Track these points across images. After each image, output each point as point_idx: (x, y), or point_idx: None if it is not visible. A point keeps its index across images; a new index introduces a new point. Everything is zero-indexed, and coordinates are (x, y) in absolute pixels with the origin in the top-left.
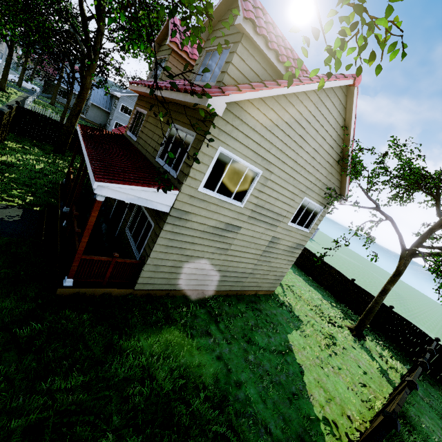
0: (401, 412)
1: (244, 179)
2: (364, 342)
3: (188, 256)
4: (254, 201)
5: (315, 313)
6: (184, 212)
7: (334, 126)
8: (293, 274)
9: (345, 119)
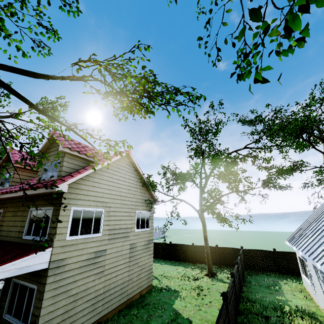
0: (247, 299)
1: (95, 218)
2: (217, 277)
3: (75, 295)
4: (107, 228)
5: (184, 280)
6: (60, 260)
7: (131, 171)
8: (161, 266)
9: (134, 167)
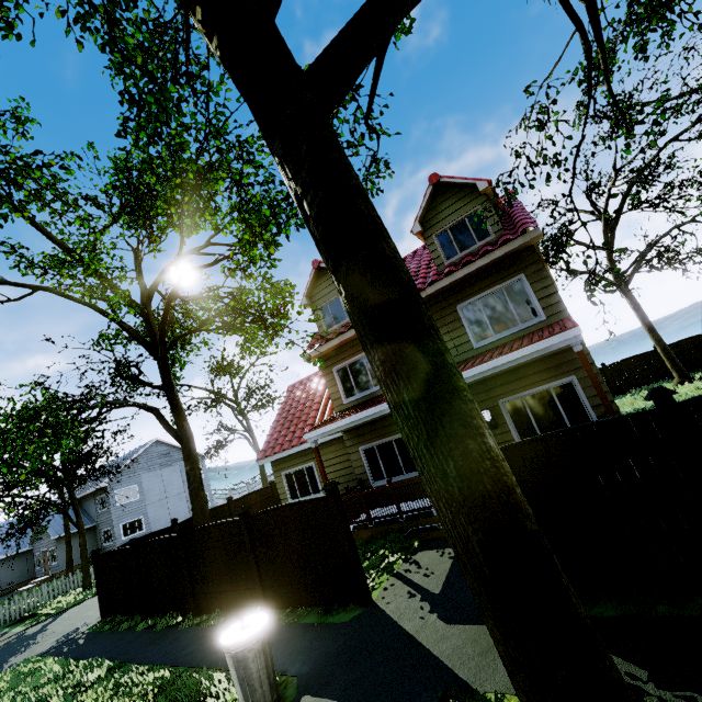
0: None
1: None
2: None
3: None
4: None
5: None
6: None
7: None
8: None
9: None
